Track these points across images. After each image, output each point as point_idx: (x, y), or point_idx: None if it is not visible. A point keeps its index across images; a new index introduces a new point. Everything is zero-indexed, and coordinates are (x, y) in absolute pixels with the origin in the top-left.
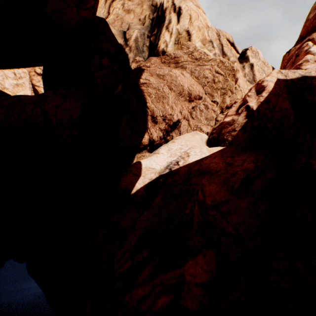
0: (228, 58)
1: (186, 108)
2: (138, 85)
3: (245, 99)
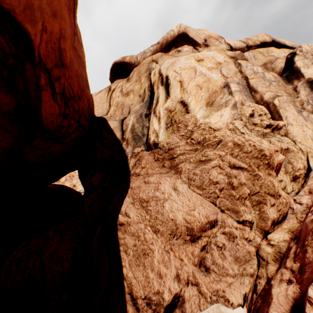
0: (260, 96)
1: (189, 258)
2: (116, 226)
3: (304, 287)
